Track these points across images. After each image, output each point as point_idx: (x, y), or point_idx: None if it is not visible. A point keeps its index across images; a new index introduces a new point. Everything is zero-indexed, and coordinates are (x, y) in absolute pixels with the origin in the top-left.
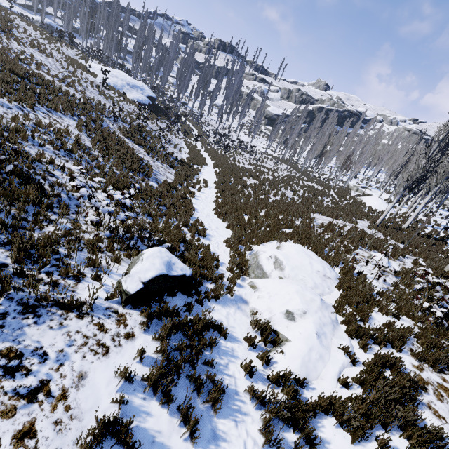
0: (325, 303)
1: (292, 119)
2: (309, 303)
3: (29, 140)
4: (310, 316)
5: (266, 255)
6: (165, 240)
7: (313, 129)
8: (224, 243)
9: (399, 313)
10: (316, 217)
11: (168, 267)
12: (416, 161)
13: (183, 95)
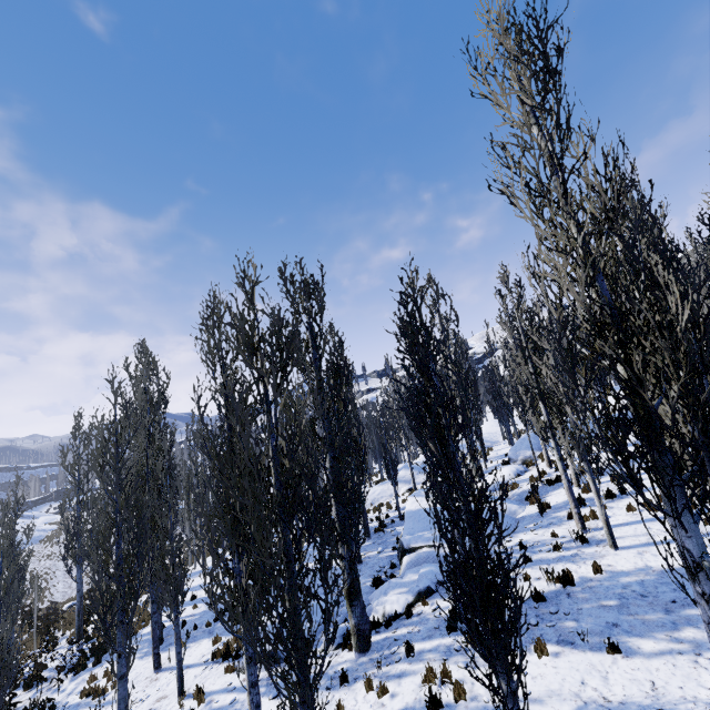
0: None
1: None
2: None
3: None
4: None
5: None
6: None
7: None
8: None
9: None
10: None
11: None
12: None
13: None
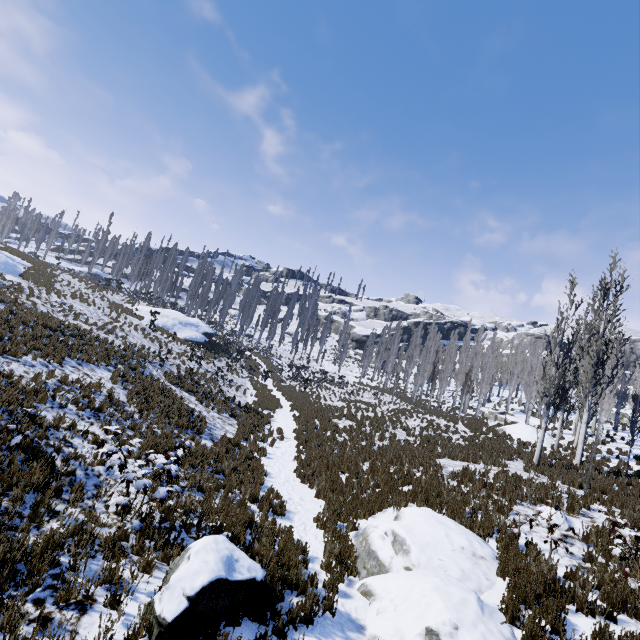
0: (486, 605)
1: (385, 339)
2: (459, 608)
3: (48, 402)
4: (466, 632)
5: (379, 531)
6: (223, 524)
7: (414, 347)
8: (315, 522)
9: (608, 606)
10: (445, 463)
11: (228, 566)
12: (544, 370)
13: (247, 326)
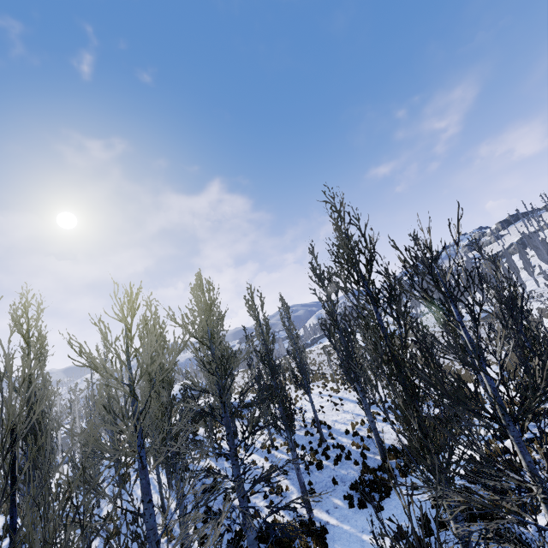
0: None
1: None
2: None
3: None
4: None
5: None
6: None
7: None
8: None
9: None
10: None
11: None
12: None
13: None
